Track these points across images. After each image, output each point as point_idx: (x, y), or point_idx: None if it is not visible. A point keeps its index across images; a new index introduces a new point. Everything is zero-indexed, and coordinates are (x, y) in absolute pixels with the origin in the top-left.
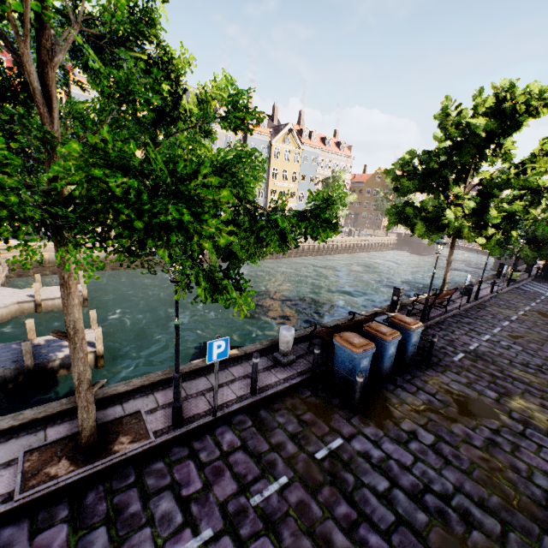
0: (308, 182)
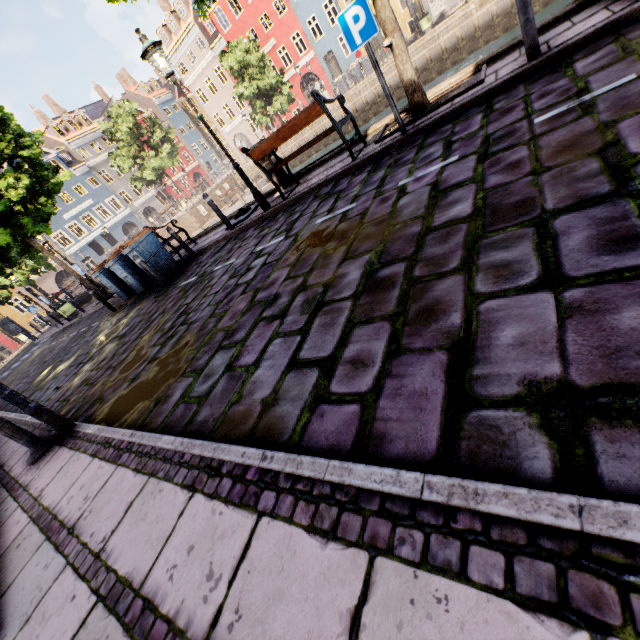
0: None
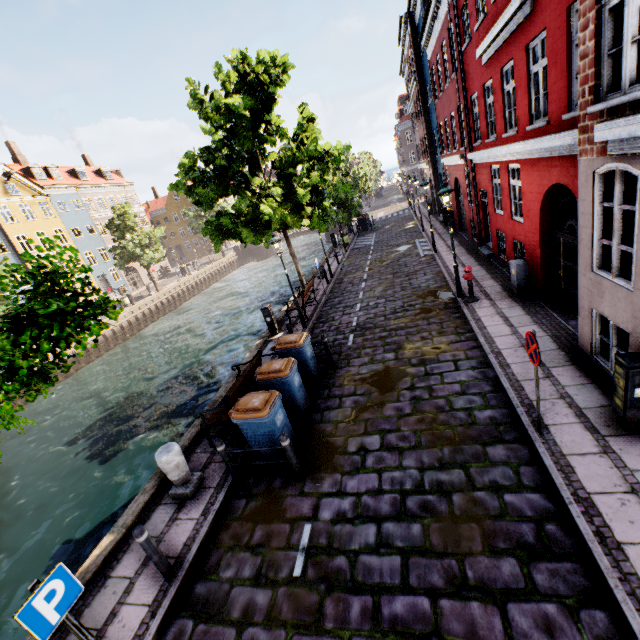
0: (89, 235)
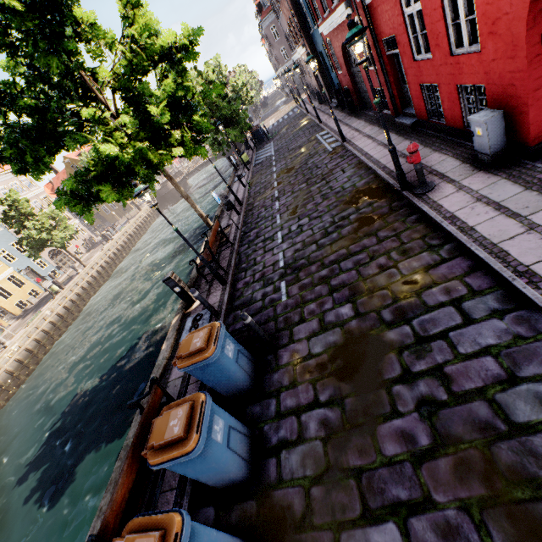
0: None
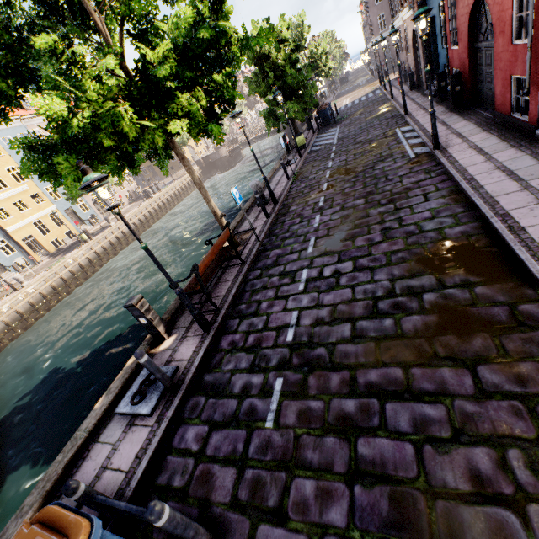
0: None
